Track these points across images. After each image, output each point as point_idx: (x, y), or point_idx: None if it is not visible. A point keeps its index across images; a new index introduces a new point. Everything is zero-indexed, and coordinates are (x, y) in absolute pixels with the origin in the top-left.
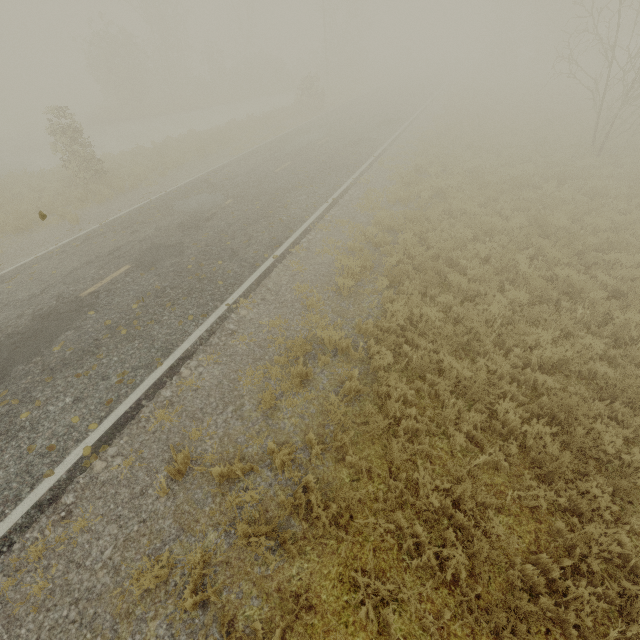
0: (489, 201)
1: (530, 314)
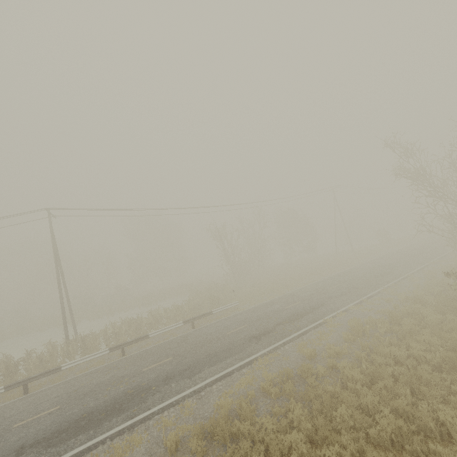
0: None
1: None
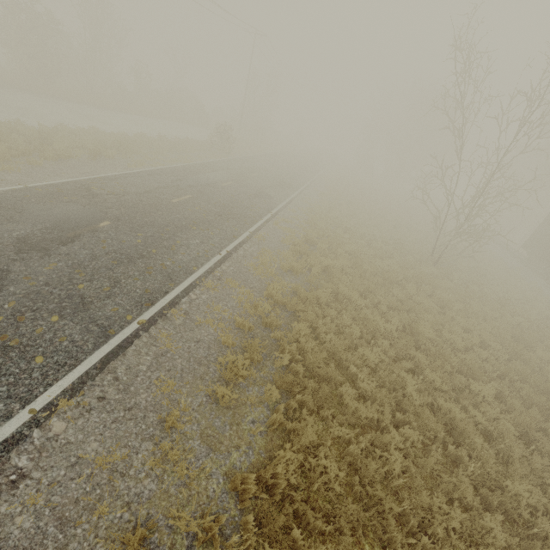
0: (367, 290)
1: (424, 462)
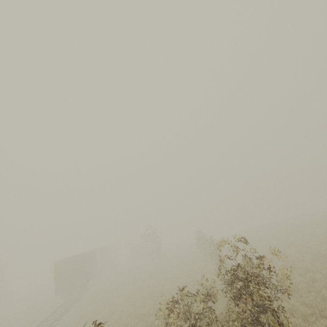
0: None
1: None
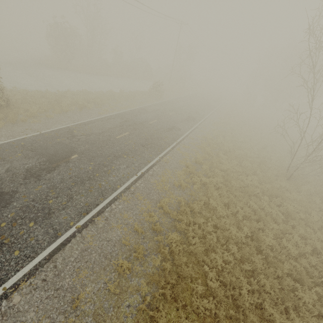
0: (231, 202)
1: None
